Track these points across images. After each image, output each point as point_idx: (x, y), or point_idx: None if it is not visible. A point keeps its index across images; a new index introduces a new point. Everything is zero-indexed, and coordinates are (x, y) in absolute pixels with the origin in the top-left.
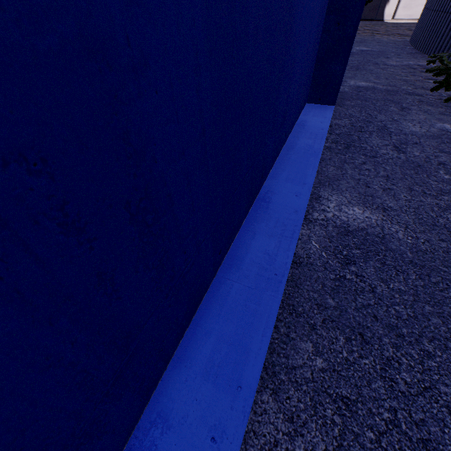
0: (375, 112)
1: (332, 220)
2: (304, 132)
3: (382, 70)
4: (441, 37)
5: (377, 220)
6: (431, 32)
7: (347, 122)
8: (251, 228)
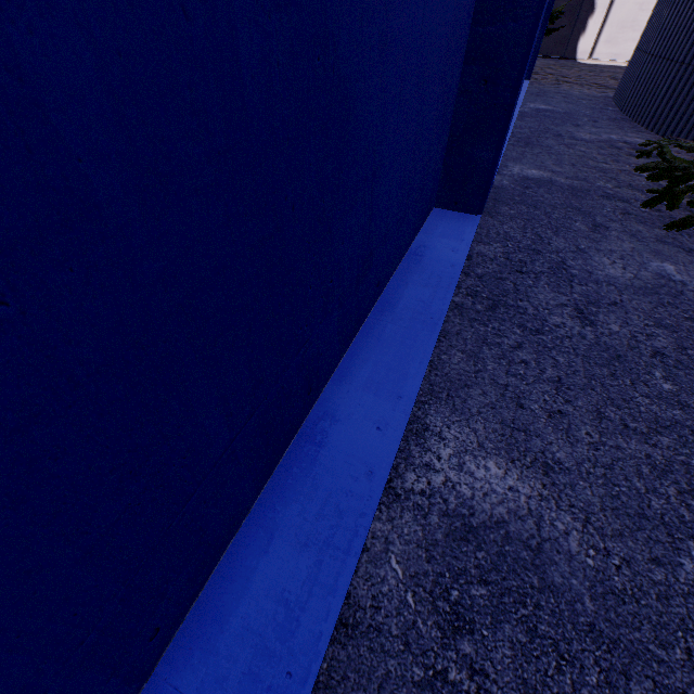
0: (548, 231)
1: (441, 494)
2: (420, 270)
3: (568, 147)
4: (661, 99)
5: (530, 497)
6: (646, 89)
7: (499, 250)
8: (267, 520)
